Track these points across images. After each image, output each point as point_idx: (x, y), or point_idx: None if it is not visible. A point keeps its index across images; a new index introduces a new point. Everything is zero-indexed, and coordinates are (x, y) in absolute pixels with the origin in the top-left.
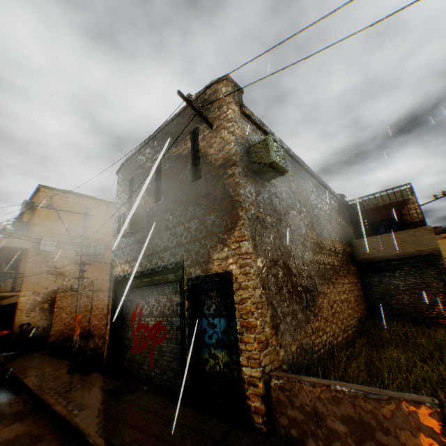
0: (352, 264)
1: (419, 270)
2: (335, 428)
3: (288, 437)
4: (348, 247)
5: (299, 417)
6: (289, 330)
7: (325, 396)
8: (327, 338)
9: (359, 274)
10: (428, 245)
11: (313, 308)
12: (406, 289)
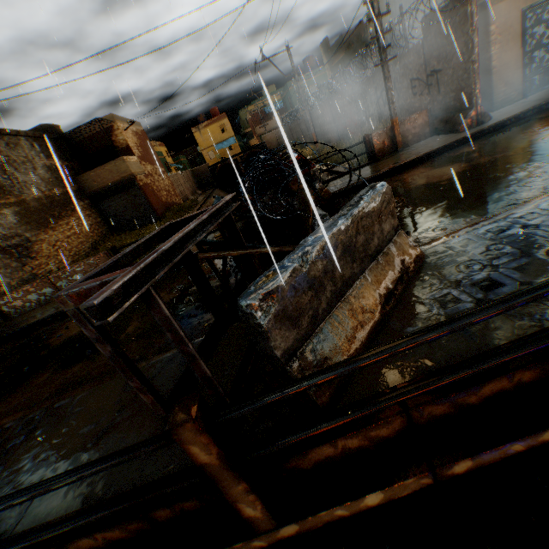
0: (83, 199)
1: (129, 191)
2: (29, 302)
3: (17, 317)
4: (74, 186)
5: (16, 307)
6: (7, 276)
7: (20, 294)
8: (54, 266)
9: (95, 204)
10: (127, 172)
11: (31, 254)
12: (127, 207)
